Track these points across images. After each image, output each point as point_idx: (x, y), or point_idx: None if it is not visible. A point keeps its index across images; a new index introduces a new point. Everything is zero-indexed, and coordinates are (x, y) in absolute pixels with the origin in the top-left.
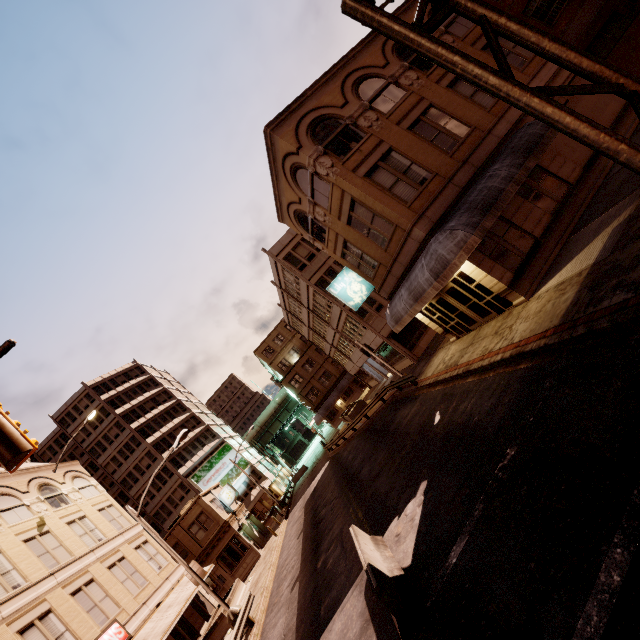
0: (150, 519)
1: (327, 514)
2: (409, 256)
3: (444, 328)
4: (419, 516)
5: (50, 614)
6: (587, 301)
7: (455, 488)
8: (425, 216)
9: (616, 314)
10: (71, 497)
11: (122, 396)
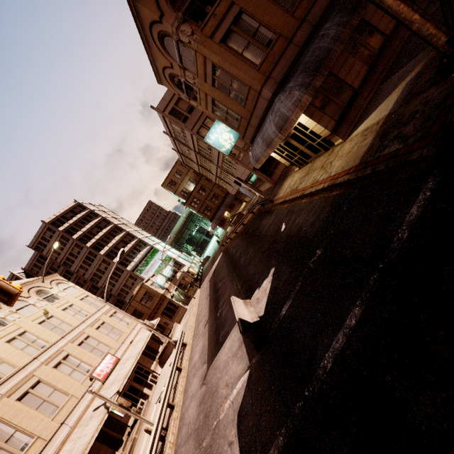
0: (116, 297)
1: (222, 286)
2: (261, 111)
3: (290, 162)
4: (269, 288)
5: (69, 356)
6: (377, 147)
7: (288, 273)
8: (271, 77)
9: (390, 160)
10: (60, 295)
11: (74, 226)
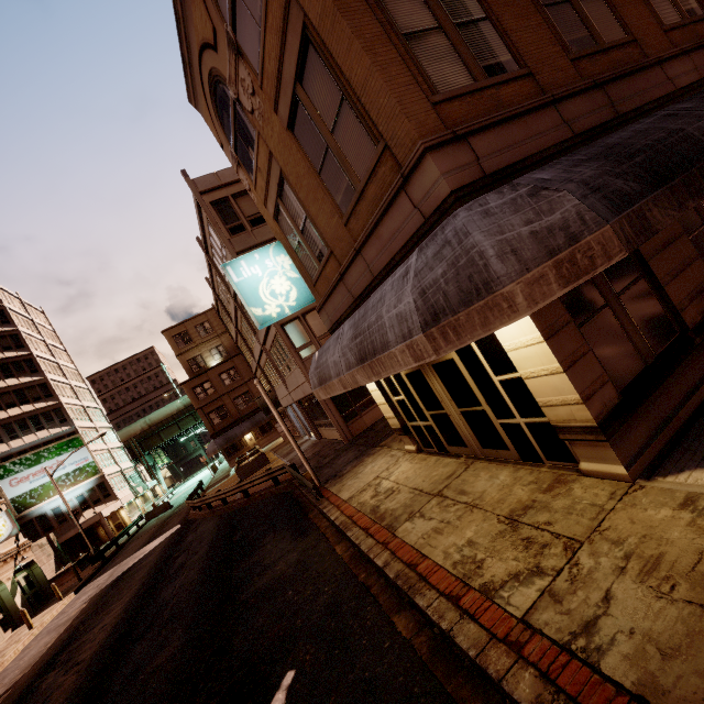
0: None
1: None
2: (389, 250)
3: (403, 423)
4: None
5: None
6: None
7: None
8: (468, 144)
9: None
10: None
11: None
